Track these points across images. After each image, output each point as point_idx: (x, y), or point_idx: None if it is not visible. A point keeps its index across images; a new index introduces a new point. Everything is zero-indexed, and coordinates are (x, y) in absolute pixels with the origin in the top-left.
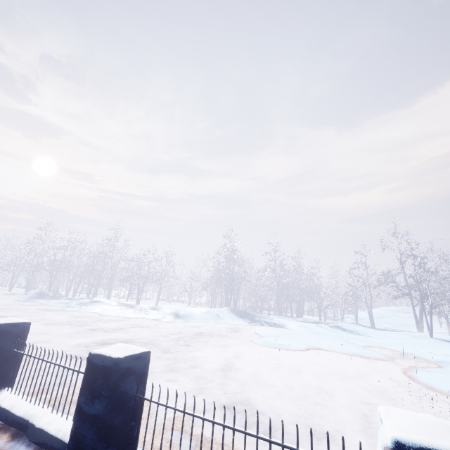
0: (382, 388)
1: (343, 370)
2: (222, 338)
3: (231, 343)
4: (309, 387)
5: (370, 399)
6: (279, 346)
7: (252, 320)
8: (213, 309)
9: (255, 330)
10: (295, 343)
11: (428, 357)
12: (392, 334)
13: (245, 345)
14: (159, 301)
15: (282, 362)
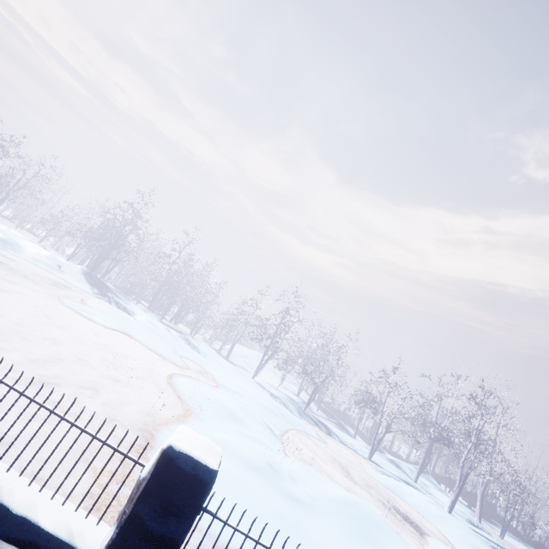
0: (127, 367)
1: (117, 349)
2: (24, 279)
3: (27, 286)
4: (45, 334)
5: (95, 362)
6: (85, 314)
7: (103, 293)
8: (60, 259)
9: (92, 300)
10: (111, 322)
11: (221, 381)
12: (227, 364)
13: (43, 295)
14: (1, 219)
15: (60, 319)
